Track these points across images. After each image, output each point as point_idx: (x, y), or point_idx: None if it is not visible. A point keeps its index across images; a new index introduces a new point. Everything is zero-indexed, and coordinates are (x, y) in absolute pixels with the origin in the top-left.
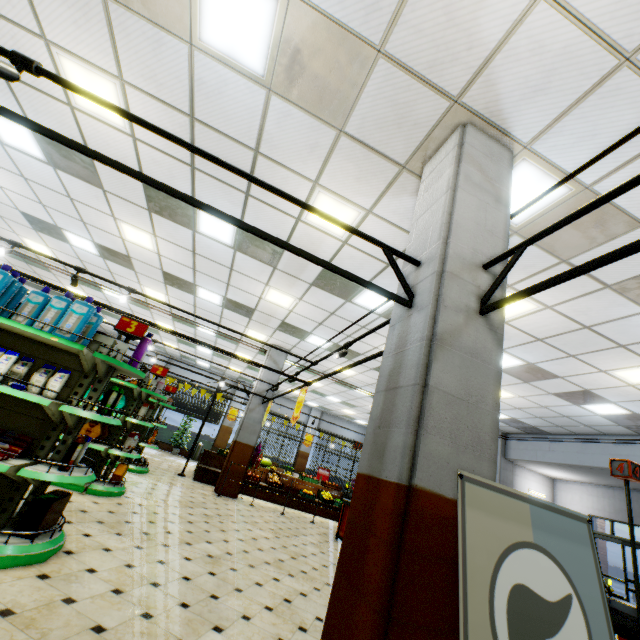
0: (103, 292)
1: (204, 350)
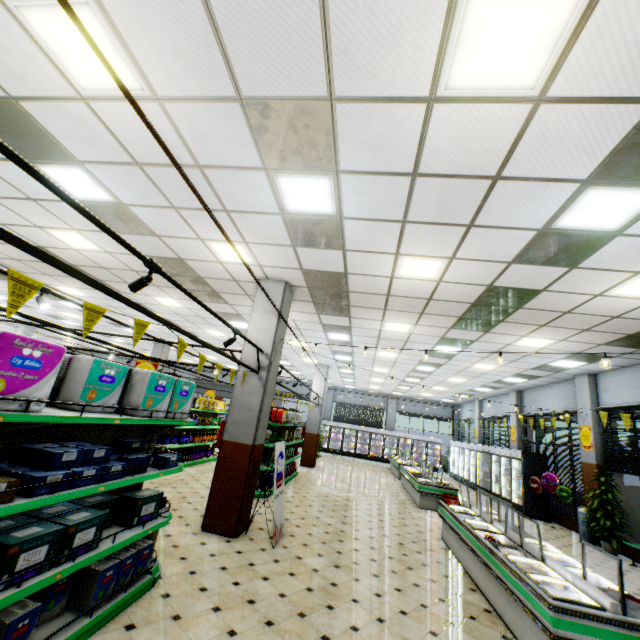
0: None
1: None
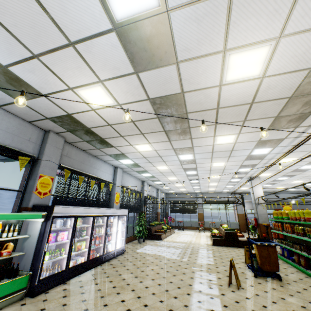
0: (255, 148)
1: (190, 172)
